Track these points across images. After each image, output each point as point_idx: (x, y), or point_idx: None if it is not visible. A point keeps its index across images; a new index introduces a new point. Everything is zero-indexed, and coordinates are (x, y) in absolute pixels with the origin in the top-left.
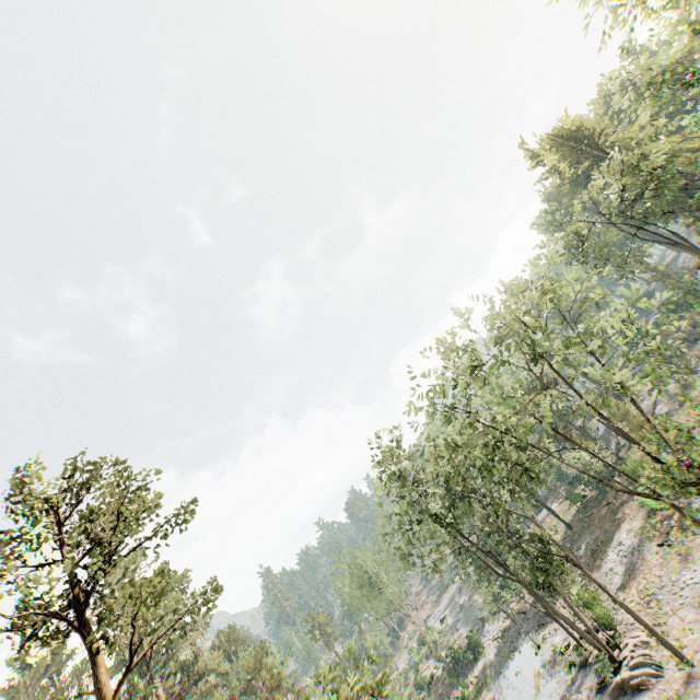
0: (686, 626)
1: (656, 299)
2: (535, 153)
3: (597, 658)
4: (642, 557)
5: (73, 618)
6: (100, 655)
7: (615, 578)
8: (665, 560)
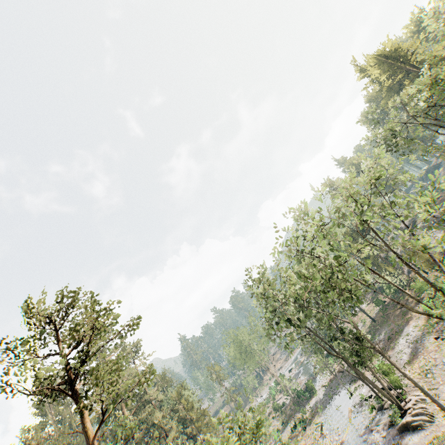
0: None
1: None
2: (362, 68)
3: (390, 407)
4: (423, 344)
5: (68, 390)
6: (85, 411)
7: (403, 356)
8: (439, 348)
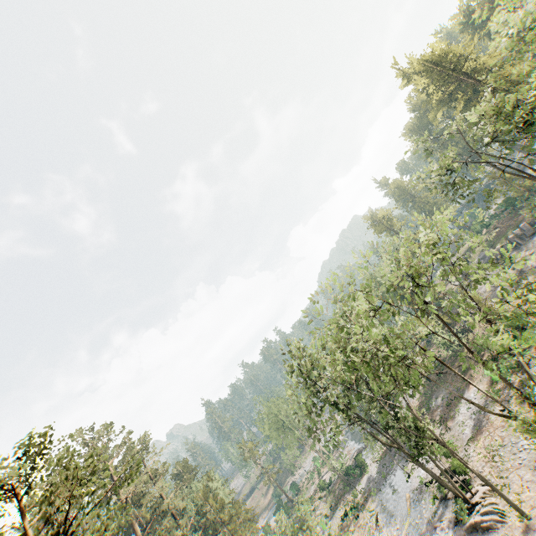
0: (524, 483)
1: (532, 260)
2: (406, 73)
3: (456, 503)
4: (487, 417)
5: None
6: None
7: (466, 429)
8: (506, 424)
